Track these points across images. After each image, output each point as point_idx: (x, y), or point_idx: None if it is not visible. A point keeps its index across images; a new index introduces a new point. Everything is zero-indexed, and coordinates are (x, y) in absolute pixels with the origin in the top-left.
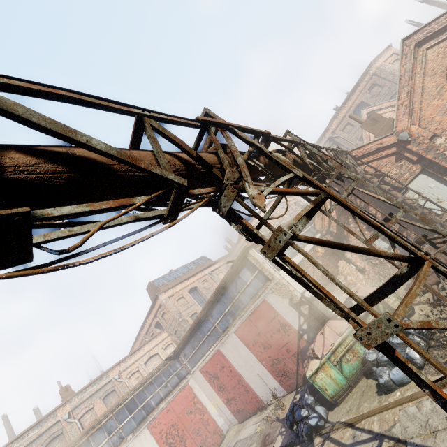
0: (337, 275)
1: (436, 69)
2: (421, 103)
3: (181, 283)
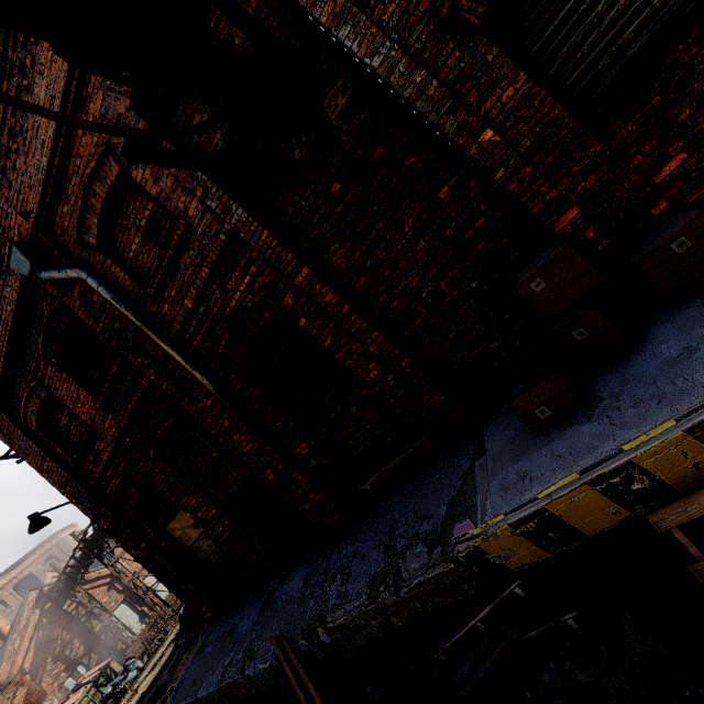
0: (43, 702)
1: None
2: None
3: None
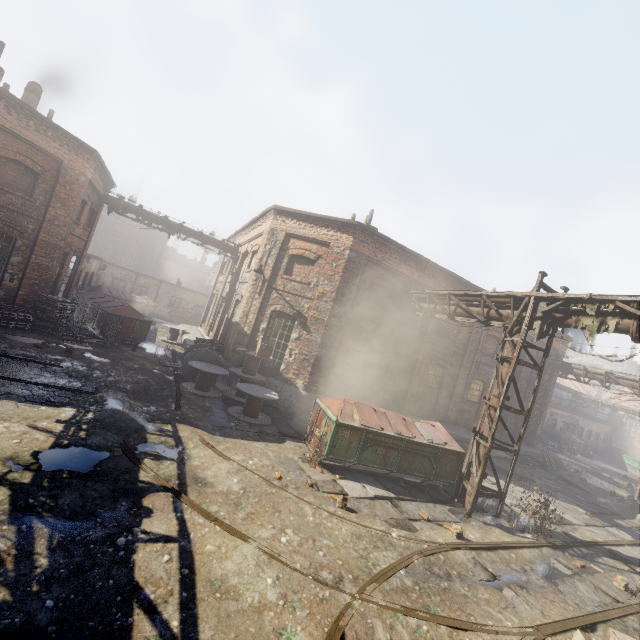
0: None
1: None
2: None
3: None
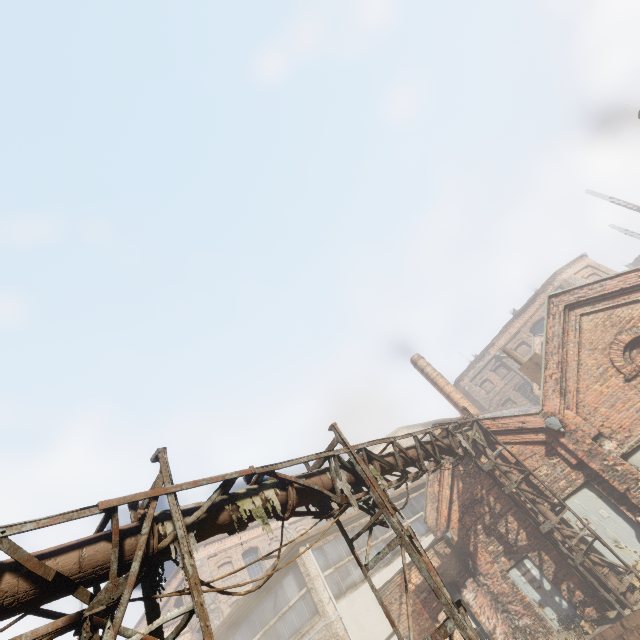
0: None
1: (596, 343)
2: (578, 382)
3: (235, 535)
